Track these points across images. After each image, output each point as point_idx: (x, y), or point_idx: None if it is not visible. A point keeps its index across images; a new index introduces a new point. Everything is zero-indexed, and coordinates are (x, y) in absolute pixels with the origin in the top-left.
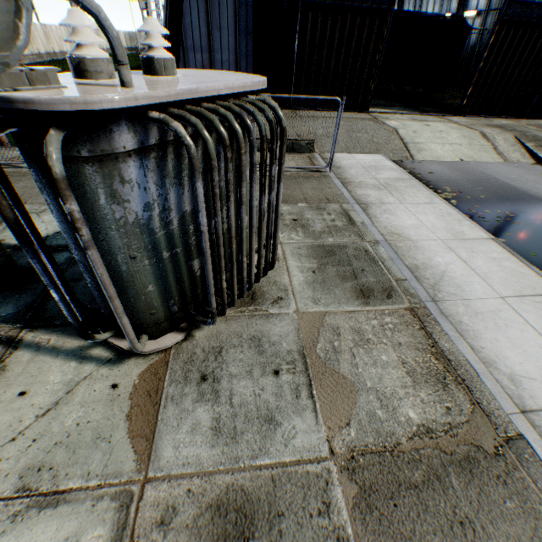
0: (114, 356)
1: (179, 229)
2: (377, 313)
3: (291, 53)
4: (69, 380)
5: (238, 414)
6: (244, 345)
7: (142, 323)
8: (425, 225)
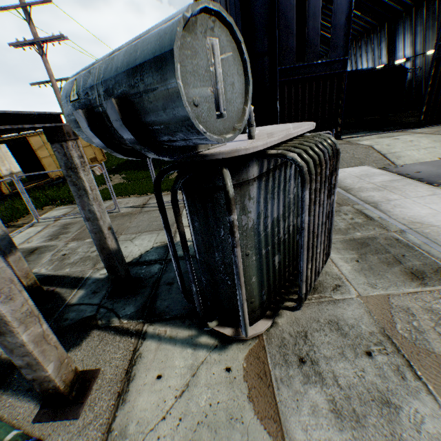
0: (218, 342)
1: (270, 231)
2: (440, 293)
3: (274, 113)
4: (190, 364)
5: (350, 396)
6: (325, 329)
7: None
8: (440, 212)
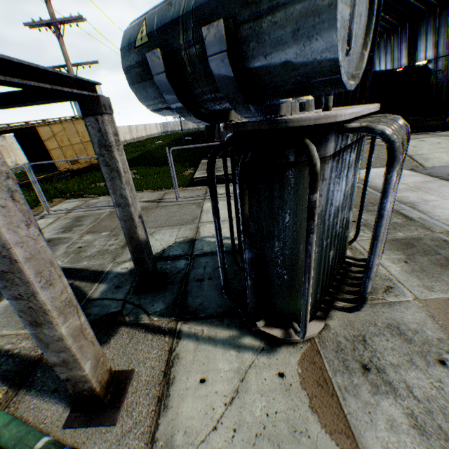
0: (264, 344)
1: (331, 221)
2: None
3: None
4: (236, 368)
5: (431, 410)
6: (385, 333)
7: (296, 310)
8: None
